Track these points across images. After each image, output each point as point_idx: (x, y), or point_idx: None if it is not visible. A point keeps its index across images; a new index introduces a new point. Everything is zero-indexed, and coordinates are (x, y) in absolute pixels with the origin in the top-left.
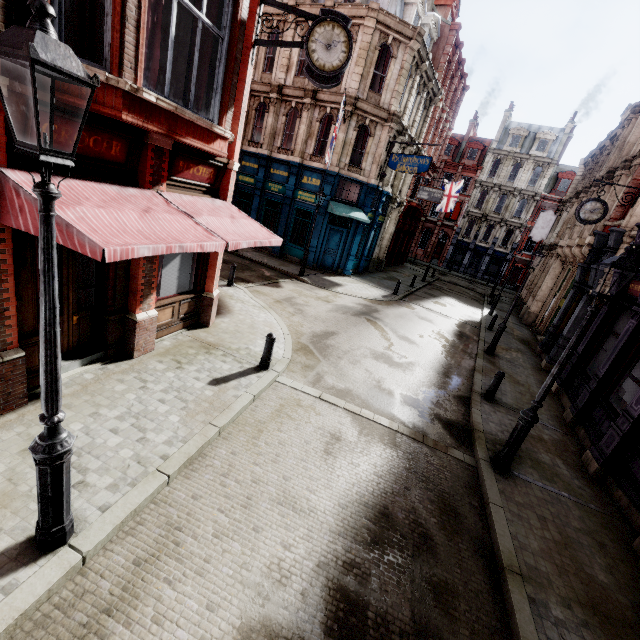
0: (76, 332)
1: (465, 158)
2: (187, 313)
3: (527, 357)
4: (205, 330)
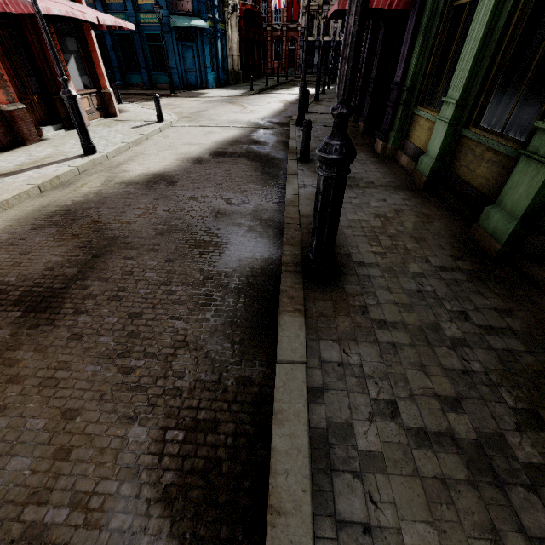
0: (40, 109)
1: None
2: (98, 106)
3: None
4: (116, 118)
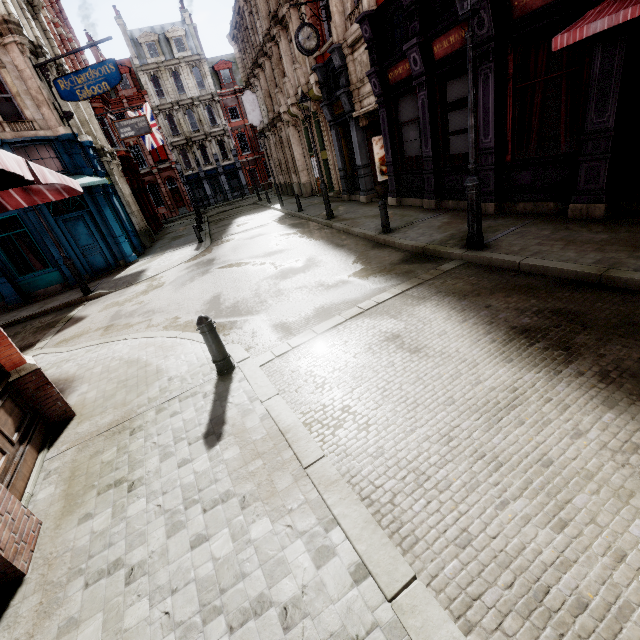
0: None
1: (120, 89)
2: (18, 426)
3: (348, 205)
4: (77, 422)
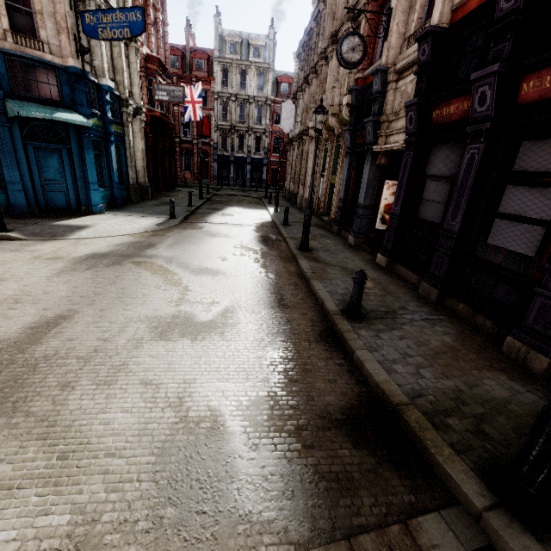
0: None
1: (195, 70)
2: None
3: (333, 239)
4: None
